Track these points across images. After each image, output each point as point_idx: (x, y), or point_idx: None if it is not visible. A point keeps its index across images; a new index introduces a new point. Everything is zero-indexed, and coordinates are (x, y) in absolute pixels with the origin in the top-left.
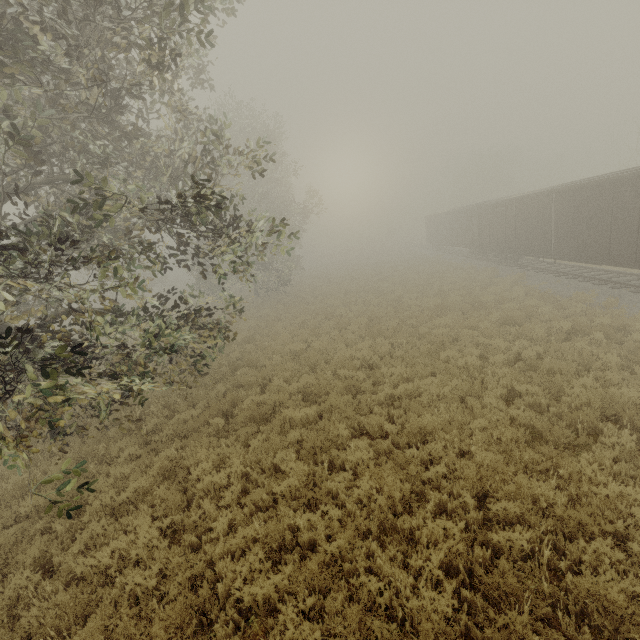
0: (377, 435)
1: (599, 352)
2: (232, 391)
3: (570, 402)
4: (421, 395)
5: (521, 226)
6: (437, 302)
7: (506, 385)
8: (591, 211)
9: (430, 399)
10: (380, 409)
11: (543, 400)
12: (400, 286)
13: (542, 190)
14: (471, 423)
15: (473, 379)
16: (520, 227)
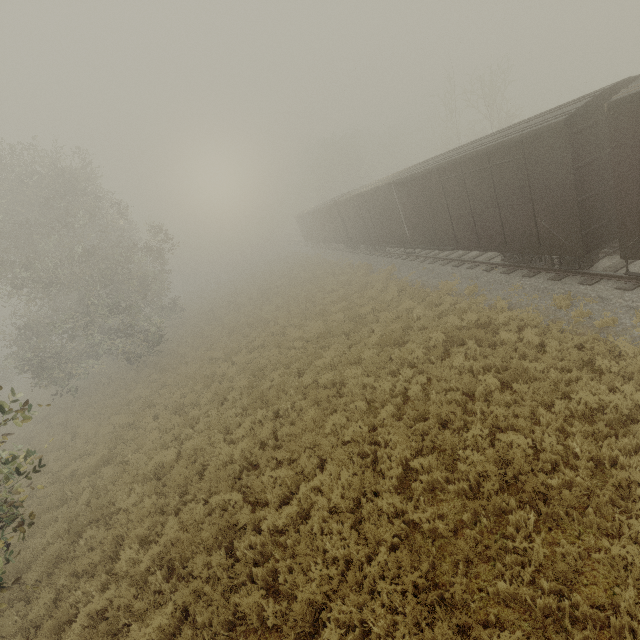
0: (259, 631)
1: (477, 367)
2: (69, 588)
3: (467, 470)
4: (311, 510)
5: (376, 219)
6: (319, 329)
7: (399, 458)
8: (429, 200)
9: (321, 516)
10: (260, 570)
11: (440, 478)
12: (284, 309)
13: (382, 182)
14: (368, 565)
15: (364, 458)
16: (376, 220)
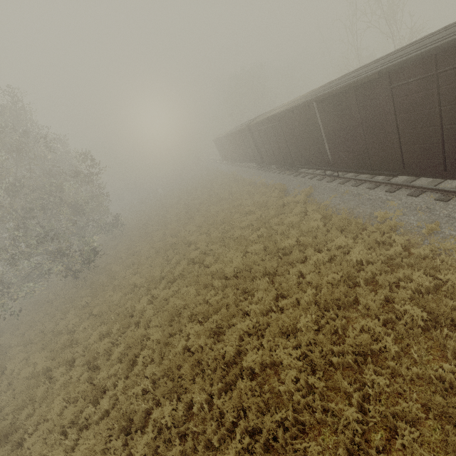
0: None
1: None
2: None
3: None
4: None
5: (292, 140)
6: (238, 265)
7: None
8: (365, 115)
9: None
10: None
11: None
12: (204, 230)
13: (300, 101)
14: None
15: None
16: (291, 141)
